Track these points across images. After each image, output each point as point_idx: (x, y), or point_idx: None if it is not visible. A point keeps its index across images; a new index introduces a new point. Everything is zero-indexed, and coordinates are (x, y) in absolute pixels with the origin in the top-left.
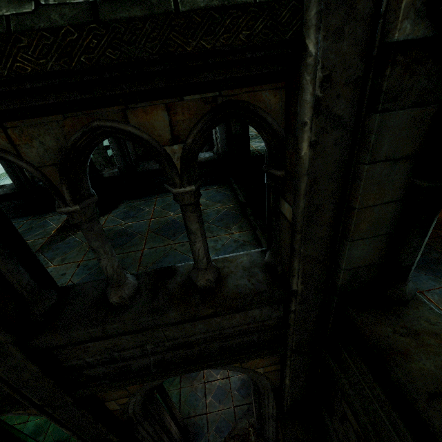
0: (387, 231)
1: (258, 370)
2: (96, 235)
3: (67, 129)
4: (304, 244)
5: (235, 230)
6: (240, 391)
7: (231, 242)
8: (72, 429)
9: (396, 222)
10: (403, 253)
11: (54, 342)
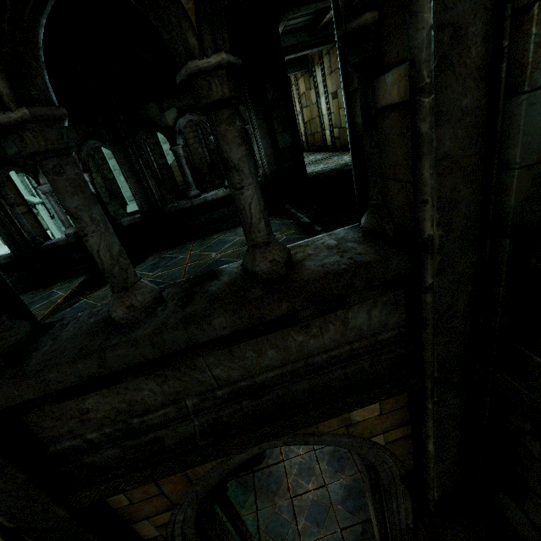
0: None
1: (376, 439)
2: (72, 185)
3: None
4: (436, 129)
5: None
6: (346, 505)
7: None
8: None
9: None
10: None
11: (18, 393)
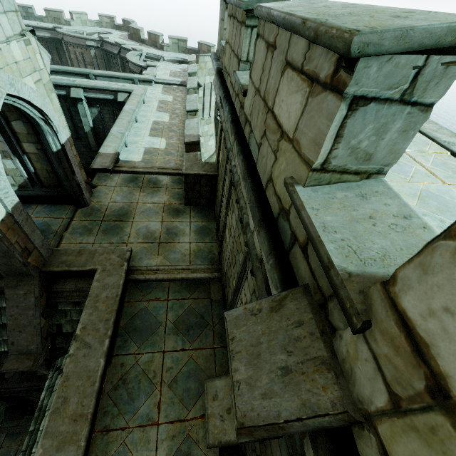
0: None
1: None
2: None
3: None
4: None
5: None
6: None
7: None
8: None
9: None
10: None
11: None
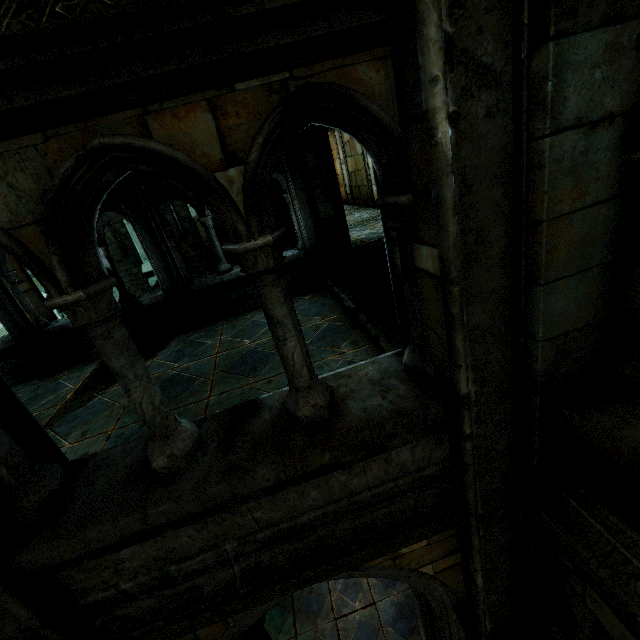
0: (600, 258)
1: (424, 569)
2: (118, 347)
3: (52, 158)
4: (466, 306)
5: (347, 347)
6: (398, 626)
7: (344, 364)
8: None
9: (612, 241)
10: (637, 293)
11: (57, 554)
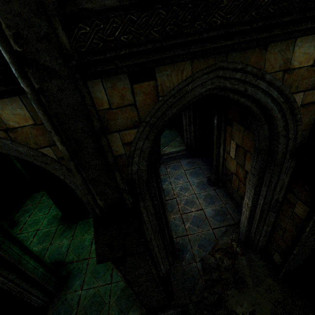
0: None
1: (297, 98)
2: None
3: None
4: None
5: None
6: (216, 218)
7: None
8: (68, 149)
9: None
10: None
11: None
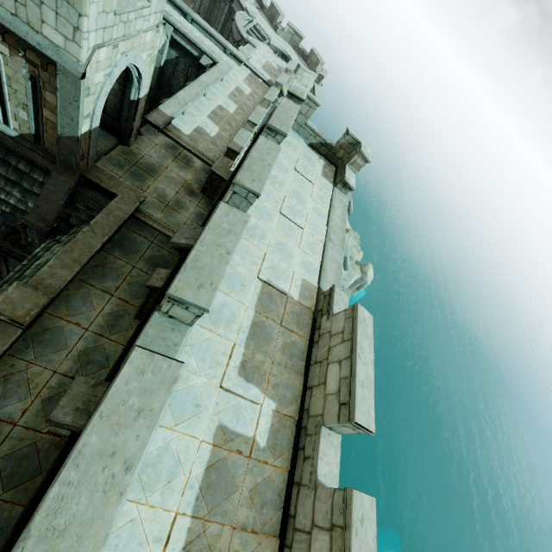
0: None
1: None
2: None
3: None
4: None
5: None
6: None
7: None
8: None
9: None
10: None
11: None
